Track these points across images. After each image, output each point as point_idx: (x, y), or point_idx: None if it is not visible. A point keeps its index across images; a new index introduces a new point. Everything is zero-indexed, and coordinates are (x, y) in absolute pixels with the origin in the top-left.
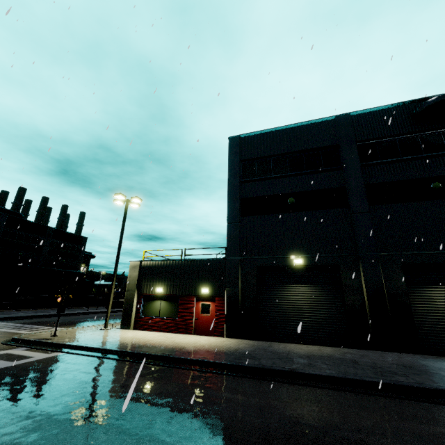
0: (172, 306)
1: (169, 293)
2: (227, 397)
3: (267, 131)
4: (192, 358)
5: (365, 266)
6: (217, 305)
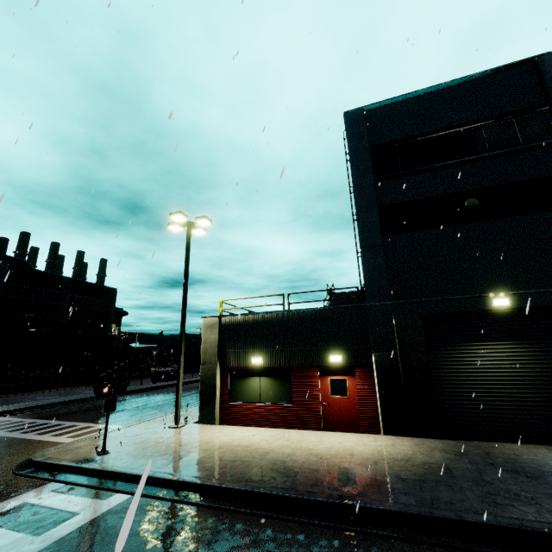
0: (279, 385)
1: (272, 364)
2: None
3: (410, 96)
4: (404, 509)
5: None
6: (360, 381)
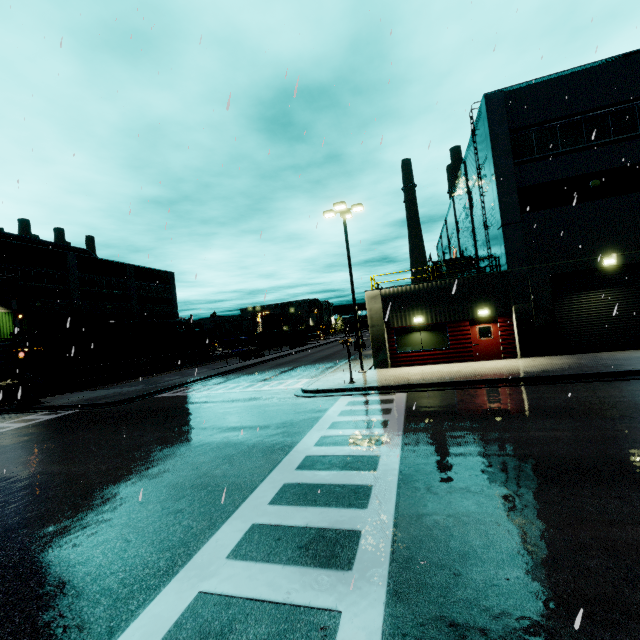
0: (437, 335)
1: (431, 321)
2: None
3: (547, 79)
4: (571, 373)
5: None
6: (502, 326)
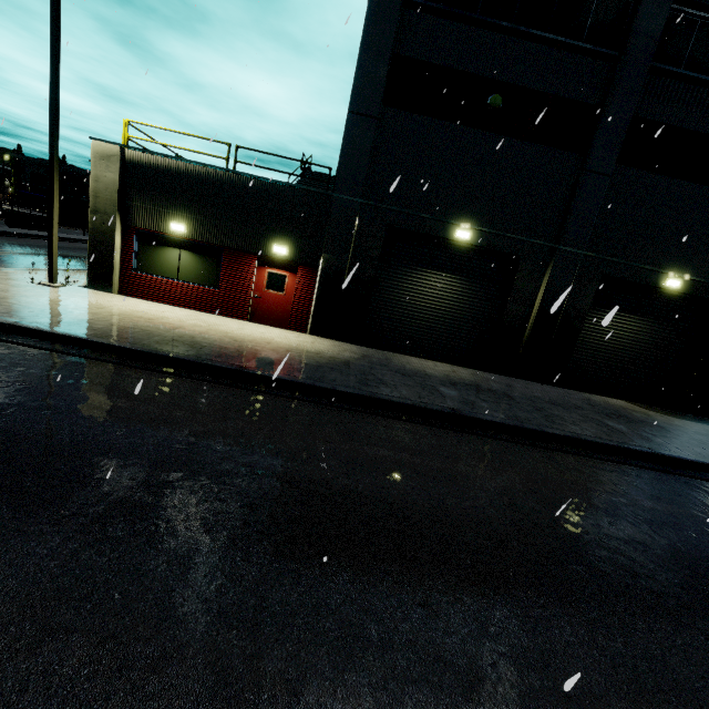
0: (205, 265)
1: (200, 238)
2: (392, 459)
3: None
4: (293, 379)
5: (557, 268)
6: (301, 281)
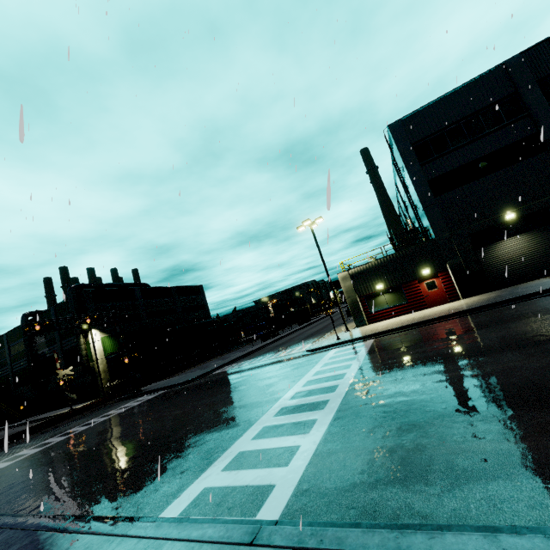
0: (396, 295)
1: (389, 286)
2: None
3: (429, 105)
4: (485, 304)
5: None
6: (443, 279)
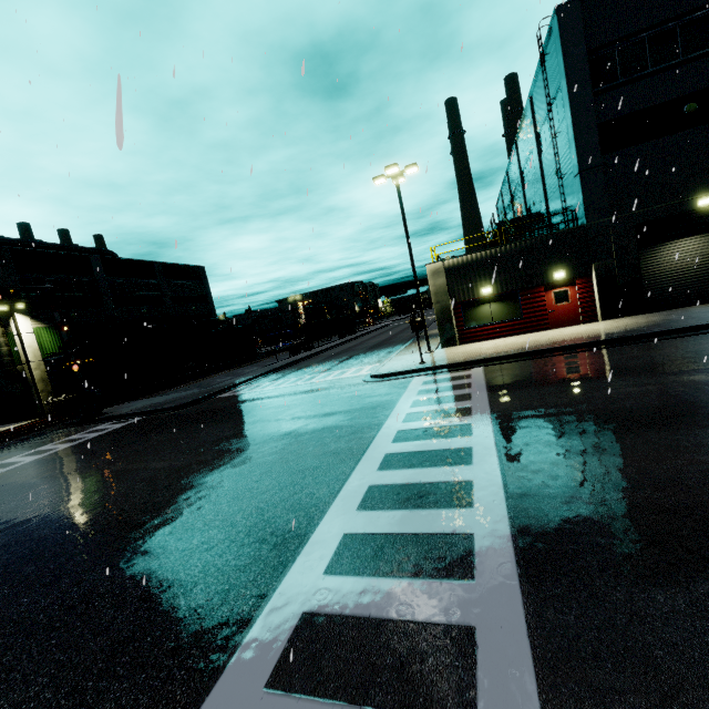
0: (508, 306)
1: (501, 291)
2: None
3: None
4: (660, 330)
5: None
6: (581, 288)
